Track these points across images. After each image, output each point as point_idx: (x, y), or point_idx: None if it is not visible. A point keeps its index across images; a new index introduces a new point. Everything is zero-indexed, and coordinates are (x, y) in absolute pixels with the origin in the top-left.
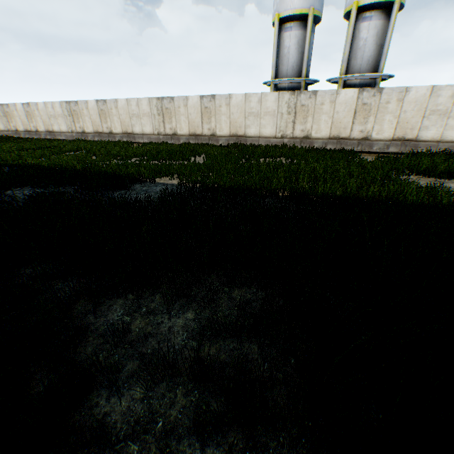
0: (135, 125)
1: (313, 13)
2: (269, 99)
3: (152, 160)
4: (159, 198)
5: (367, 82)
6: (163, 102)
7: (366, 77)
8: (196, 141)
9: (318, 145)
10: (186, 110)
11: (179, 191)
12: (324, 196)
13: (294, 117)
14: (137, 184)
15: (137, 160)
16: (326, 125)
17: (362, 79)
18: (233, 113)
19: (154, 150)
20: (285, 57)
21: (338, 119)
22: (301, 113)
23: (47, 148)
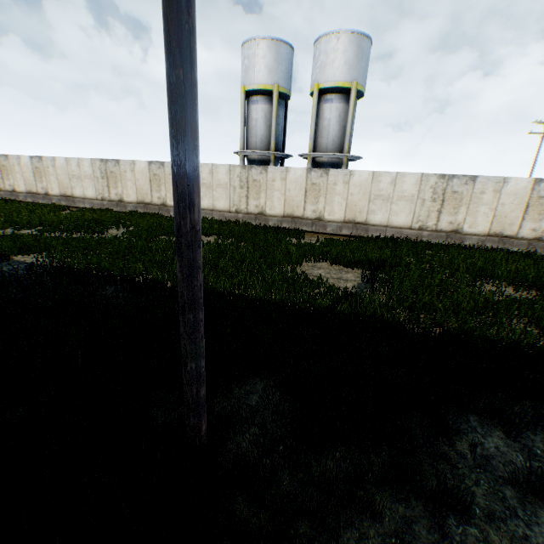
0: (76, 187)
1: (277, 90)
2: (220, 171)
3: (54, 231)
4: None
5: (336, 161)
6: (108, 164)
7: (332, 156)
8: (145, 210)
9: (273, 223)
10: (134, 175)
11: (8, 273)
12: None
13: (247, 191)
14: None
15: (38, 230)
16: (280, 202)
17: (330, 158)
18: None
19: (78, 218)
20: (253, 128)
21: (291, 197)
22: (253, 187)
23: None
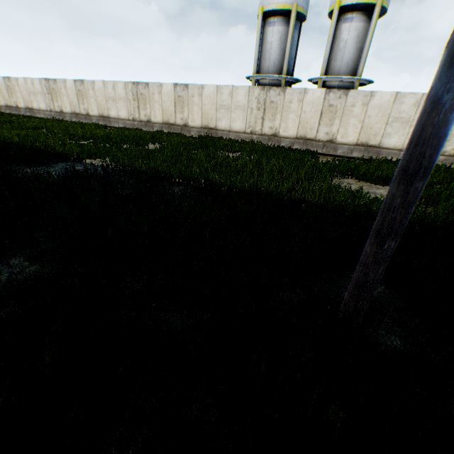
0: (111, 108)
1: (296, 10)
2: (239, 93)
3: (105, 143)
4: (59, 175)
5: (346, 85)
6: (138, 87)
7: (344, 80)
8: (169, 130)
9: (285, 144)
10: (161, 97)
11: (90, 171)
12: (234, 189)
13: (263, 113)
14: (64, 163)
15: (92, 142)
16: (294, 124)
17: (341, 82)
18: (205, 105)
19: (119, 134)
20: (267, 52)
21: (305, 119)
22: (270, 109)
23: (9, 123)
